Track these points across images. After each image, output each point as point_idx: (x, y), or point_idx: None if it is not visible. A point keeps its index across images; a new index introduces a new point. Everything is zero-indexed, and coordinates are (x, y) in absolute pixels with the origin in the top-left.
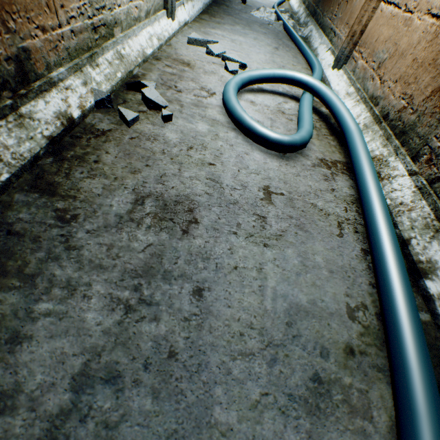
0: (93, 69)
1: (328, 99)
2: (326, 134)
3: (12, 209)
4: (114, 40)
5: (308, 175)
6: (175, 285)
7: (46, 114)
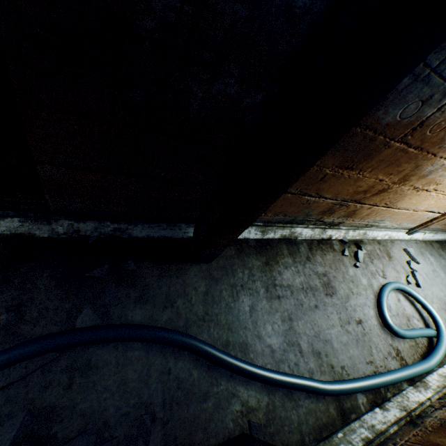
0: (352, 231)
1: (439, 343)
2: (419, 352)
3: (301, 245)
4: (369, 229)
5: (382, 342)
6: (313, 298)
7: (328, 233)
